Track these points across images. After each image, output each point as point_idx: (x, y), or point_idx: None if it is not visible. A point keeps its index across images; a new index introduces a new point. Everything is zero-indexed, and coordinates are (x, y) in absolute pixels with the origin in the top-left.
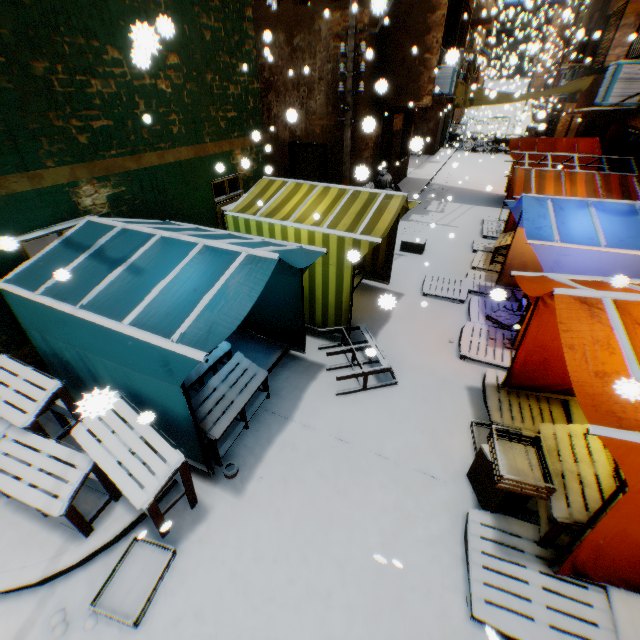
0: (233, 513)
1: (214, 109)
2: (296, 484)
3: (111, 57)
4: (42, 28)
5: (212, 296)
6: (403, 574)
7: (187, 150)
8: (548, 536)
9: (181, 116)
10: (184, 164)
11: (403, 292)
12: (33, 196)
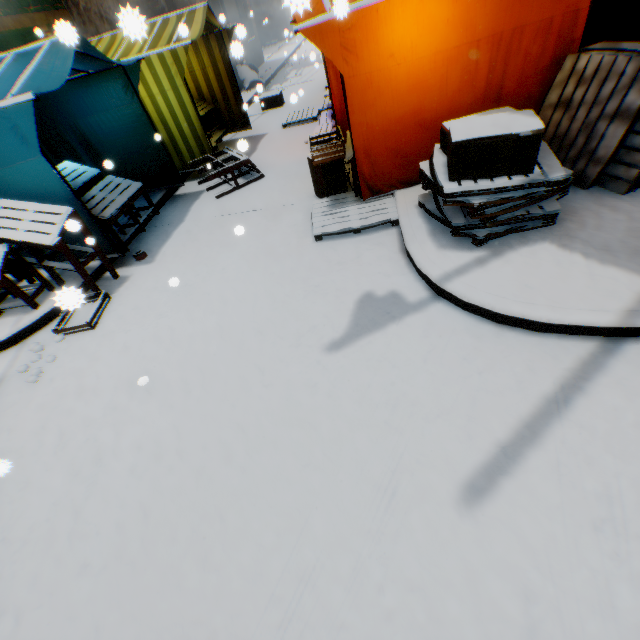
0: (148, 270)
1: None
2: (193, 244)
3: None
4: None
5: (32, 73)
6: (272, 245)
7: None
8: (355, 181)
9: None
10: None
11: (267, 133)
12: None
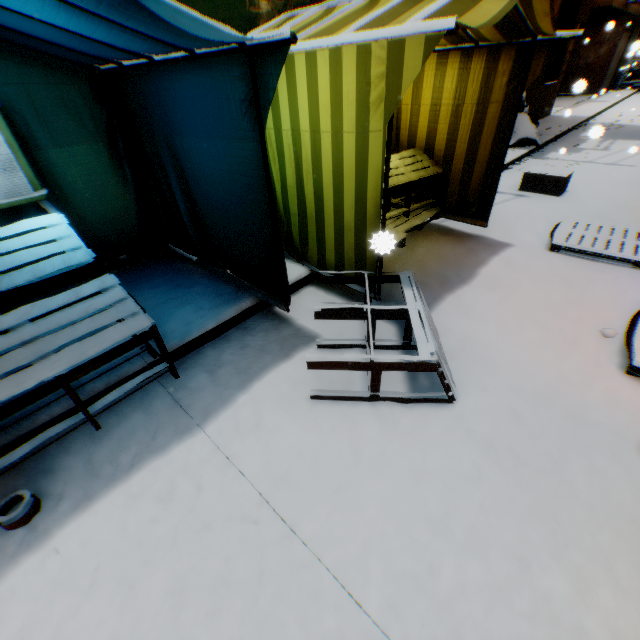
0: None
1: None
2: (110, 599)
3: None
4: None
5: None
6: None
7: None
8: None
9: None
10: None
11: (510, 242)
12: None
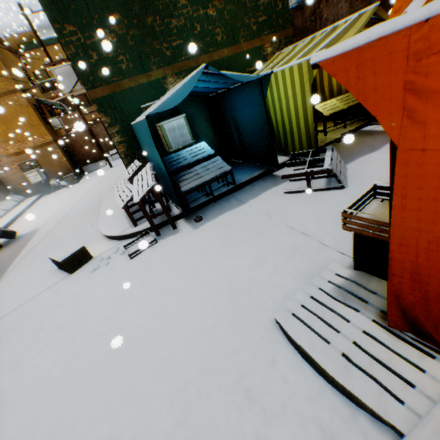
0: (187, 235)
1: (247, 19)
2: (224, 230)
3: (181, 5)
4: (149, 1)
5: (171, 95)
6: (248, 283)
7: (227, 51)
8: None
9: (223, 29)
10: (225, 61)
11: None
12: (147, 86)
